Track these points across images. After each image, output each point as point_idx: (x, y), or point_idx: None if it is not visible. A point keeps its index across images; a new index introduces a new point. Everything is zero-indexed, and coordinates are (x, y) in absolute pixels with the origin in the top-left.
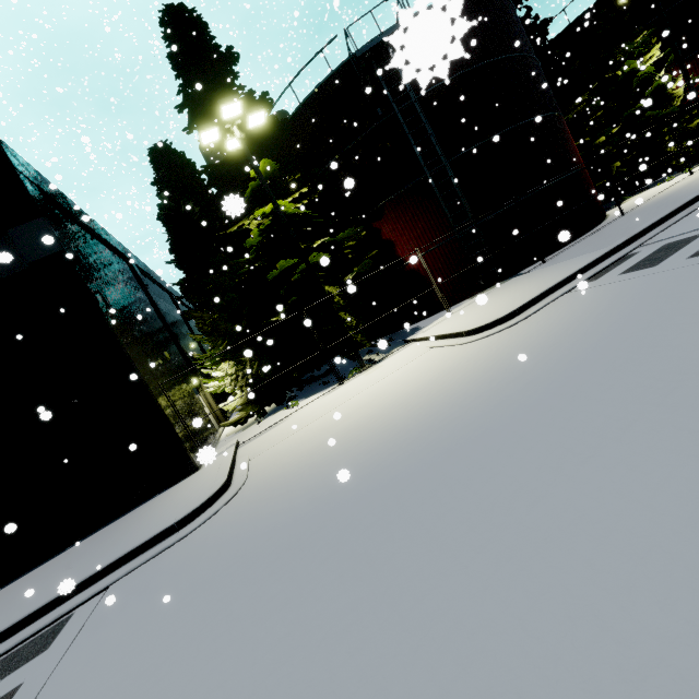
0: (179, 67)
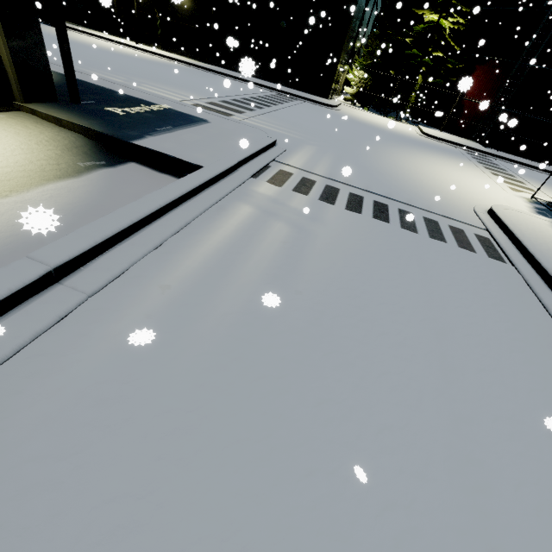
0: None
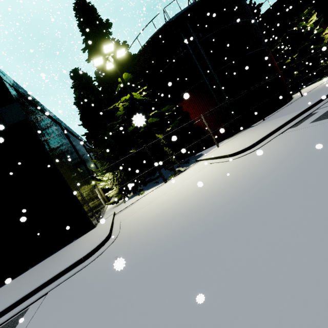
0: (83, 30)
